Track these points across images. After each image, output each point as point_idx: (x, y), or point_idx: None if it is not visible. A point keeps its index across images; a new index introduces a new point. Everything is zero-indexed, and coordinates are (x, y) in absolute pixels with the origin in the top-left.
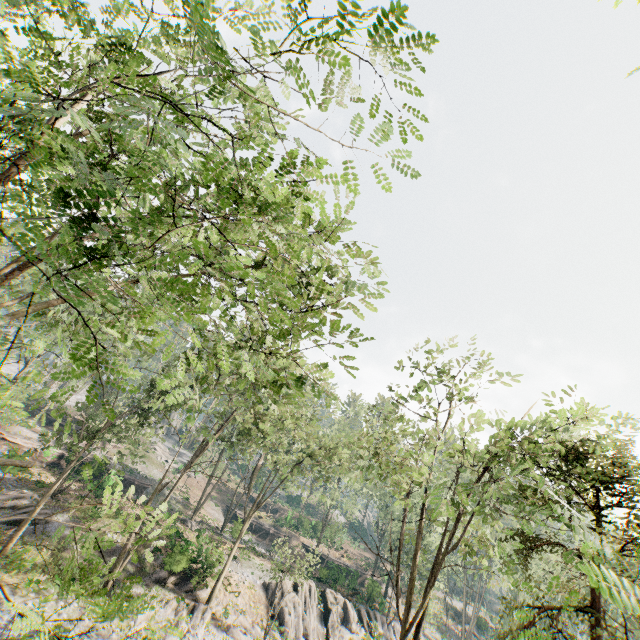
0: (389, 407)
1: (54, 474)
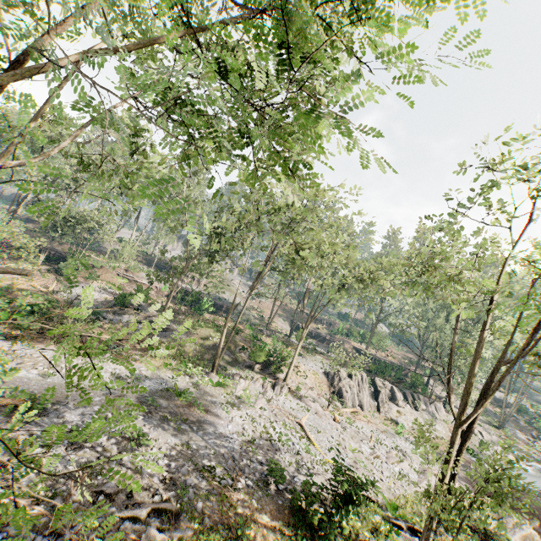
0: (438, 224)
1: (171, 302)
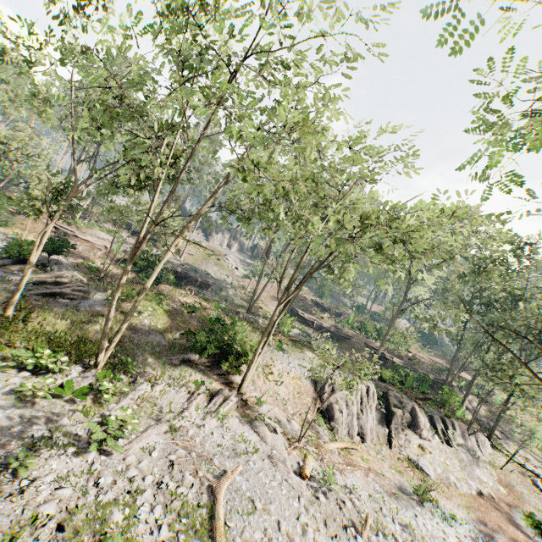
0: None
1: (118, 266)
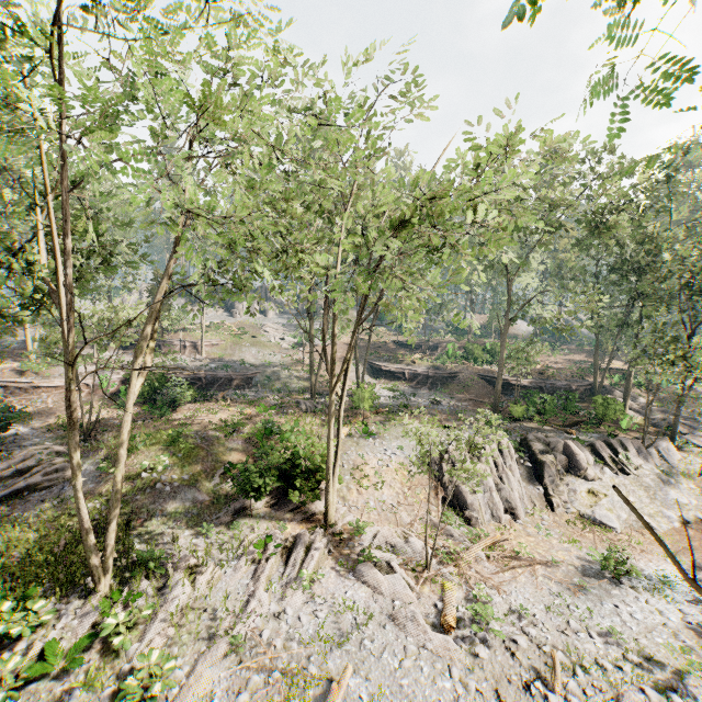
0: None
1: (113, 405)
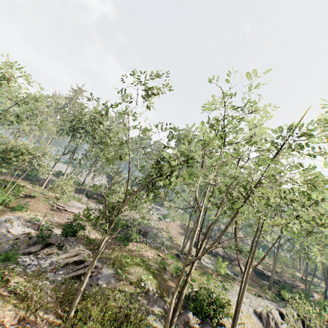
0: None
1: (97, 230)
